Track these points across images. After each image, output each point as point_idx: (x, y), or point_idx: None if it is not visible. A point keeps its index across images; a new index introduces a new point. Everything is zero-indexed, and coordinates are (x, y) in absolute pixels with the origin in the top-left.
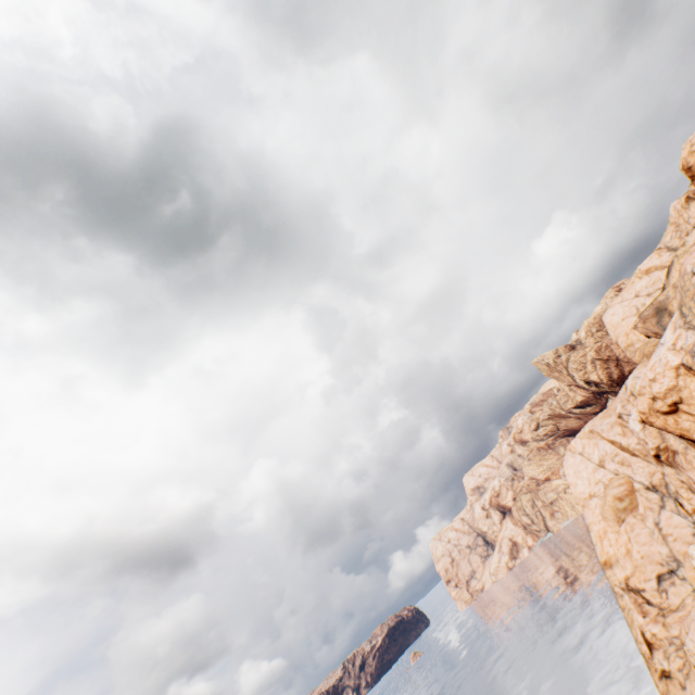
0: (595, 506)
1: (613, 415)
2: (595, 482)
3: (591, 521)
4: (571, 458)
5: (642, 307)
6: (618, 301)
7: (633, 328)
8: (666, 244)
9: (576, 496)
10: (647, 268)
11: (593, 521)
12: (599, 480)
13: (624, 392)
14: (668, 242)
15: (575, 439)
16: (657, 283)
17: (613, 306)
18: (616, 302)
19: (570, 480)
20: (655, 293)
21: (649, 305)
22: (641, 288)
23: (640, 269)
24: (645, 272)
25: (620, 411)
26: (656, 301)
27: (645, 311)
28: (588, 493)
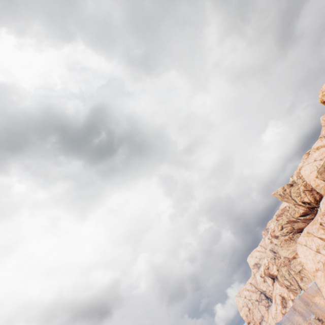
0: (320, 276)
1: (317, 223)
2: (317, 261)
3: (320, 285)
4: (301, 248)
5: (319, 166)
6: (306, 163)
7: (316, 177)
8: (323, 135)
9: (308, 270)
10: (317, 147)
11: (321, 285)
12: (319, 260)
13: (320, 211)
14: (324, 134)
15: (300, 237)
16: (324, 154)
17: (304, 166)
18: (305, 164)
19: (303, 260)
20: (324, 158)
21: (321, 166)
22: (316, 156)
23: (313, 147)
24: (316, 148)
25: (320, 221)
26: (324, 164)
27: (319, 169)
28: (314, 268)
